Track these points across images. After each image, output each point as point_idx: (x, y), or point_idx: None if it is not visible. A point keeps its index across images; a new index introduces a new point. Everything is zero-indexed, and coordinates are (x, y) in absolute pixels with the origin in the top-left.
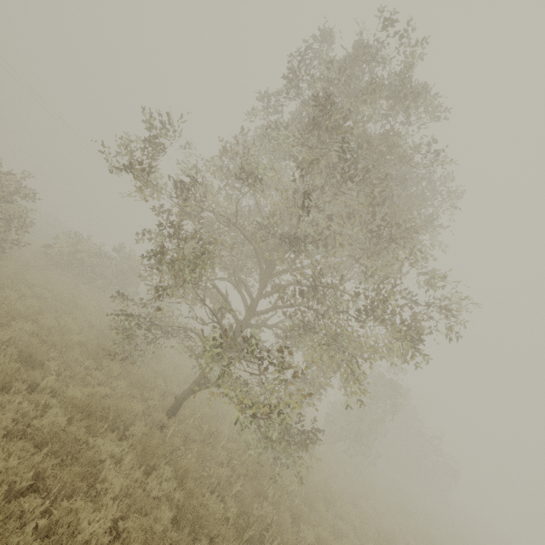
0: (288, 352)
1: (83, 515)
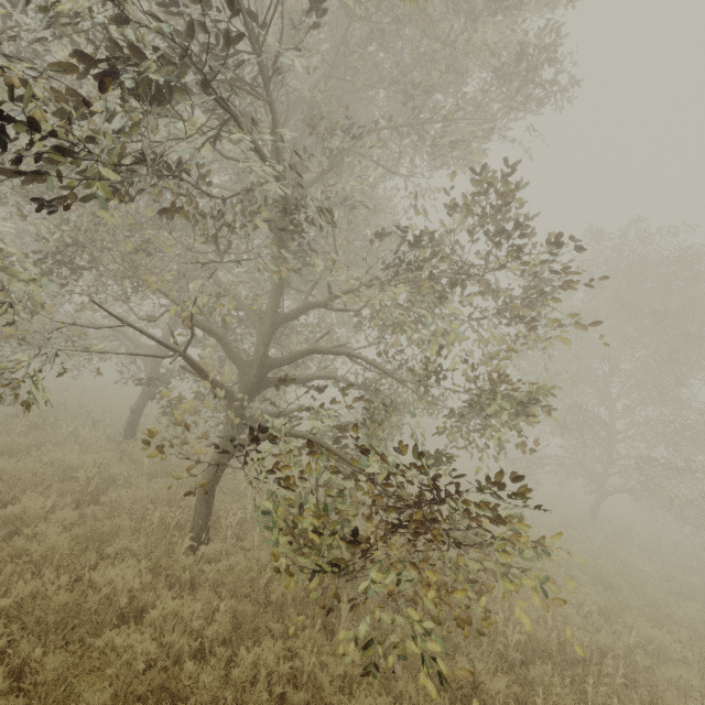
0: (693, 461)
1: (637, 563)
